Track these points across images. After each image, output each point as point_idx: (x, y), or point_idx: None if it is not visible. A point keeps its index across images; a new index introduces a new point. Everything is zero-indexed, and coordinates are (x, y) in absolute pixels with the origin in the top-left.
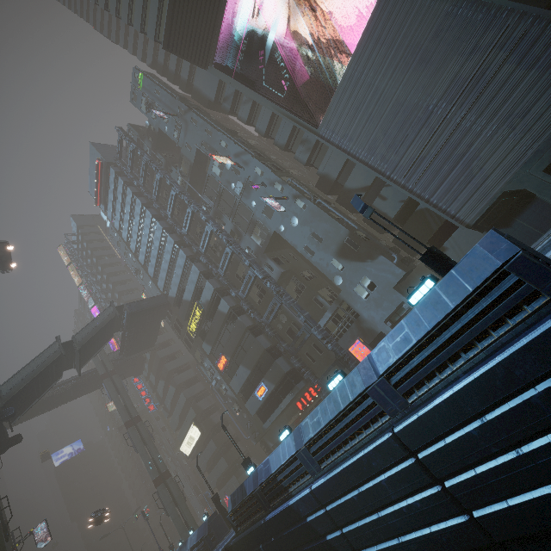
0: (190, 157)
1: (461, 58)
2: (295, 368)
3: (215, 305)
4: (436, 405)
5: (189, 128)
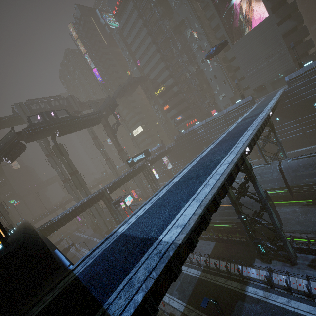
0: (177, 21)
1: (271, 49)
2: (193, 113)
3: (171, 87)
4: (233, 116)
5: (182, 7)
